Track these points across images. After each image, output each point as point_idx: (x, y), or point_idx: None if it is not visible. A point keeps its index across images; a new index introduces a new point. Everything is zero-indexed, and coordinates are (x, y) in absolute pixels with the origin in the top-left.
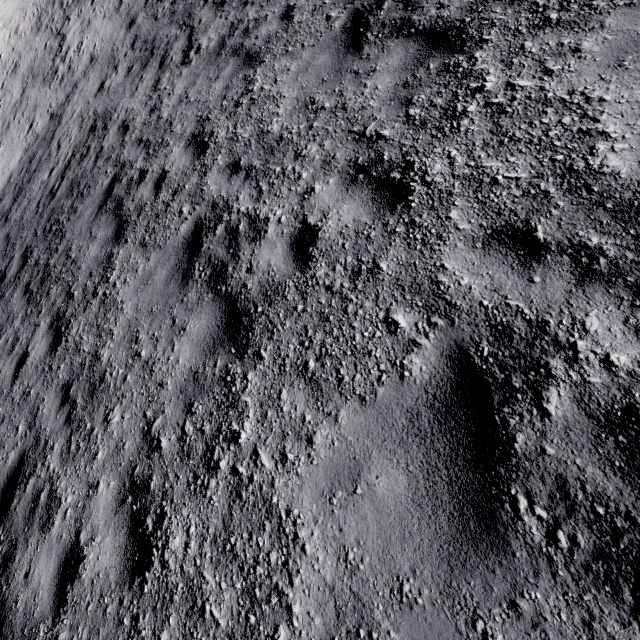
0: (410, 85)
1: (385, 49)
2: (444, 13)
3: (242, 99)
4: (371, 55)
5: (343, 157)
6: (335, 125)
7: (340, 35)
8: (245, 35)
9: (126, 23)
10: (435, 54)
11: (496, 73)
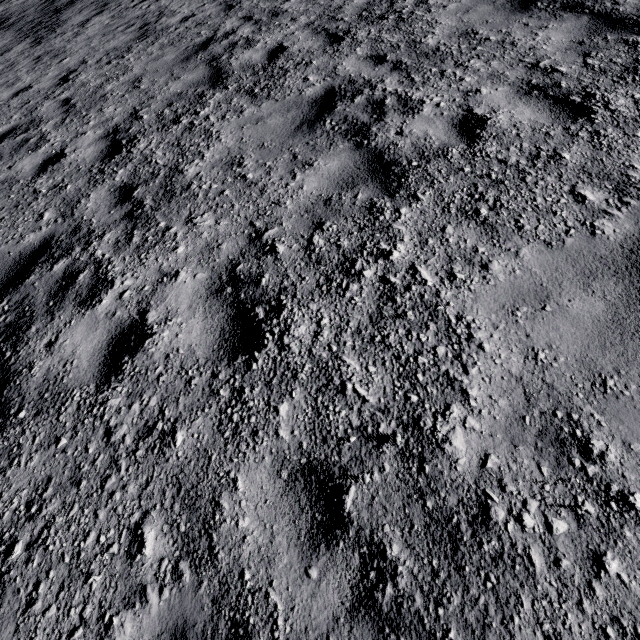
0: None
1: None
2: None
3: None
4: None
5: None
6: None
7: None
8: None
9: None
10: None
11: None
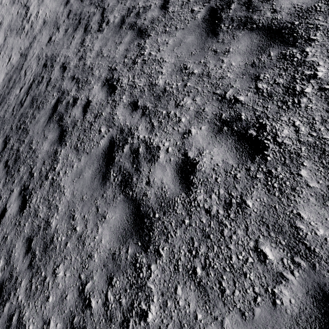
0: (257, 65)
1: (235, 37)
2: (277, 16)
3: (137, 59)
4: (225, 40)
5: (210, 111)
6: (203, 87)
7: (201, 23)
8: (137, 16)
9: (64, 2)
10: (274, 45)
11: (325, 65)
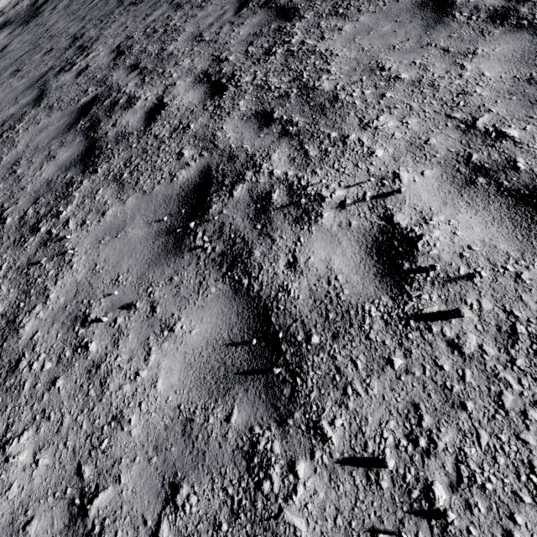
0: None
1: None
2: None
3: None
4: None
5: None
6: None
7: None
8: None
9: None
10: None
11: None
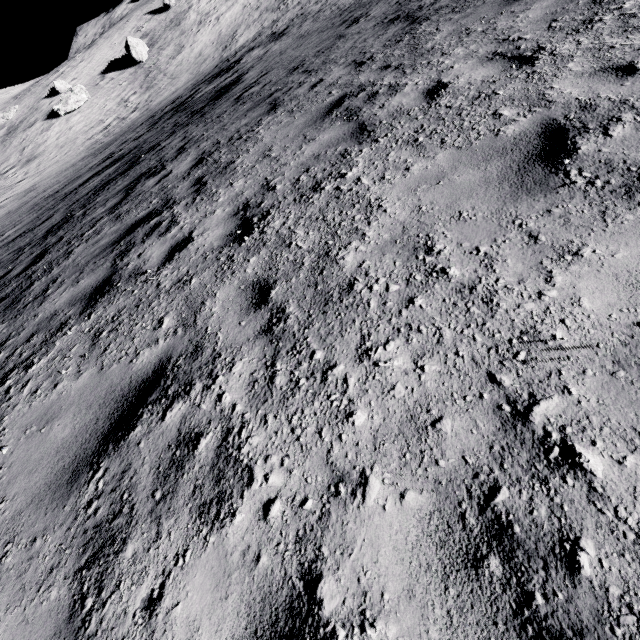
0: None
1: None
2: None
3: None
4: None
5: None
6: None
7: None
8: None
9: None
10: None
11: None
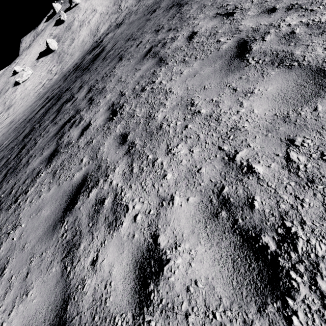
0: None
1: None
2: None
3: None
4: None
5: None
6: None
7: None
8: None
9: None
10: None
11: None
